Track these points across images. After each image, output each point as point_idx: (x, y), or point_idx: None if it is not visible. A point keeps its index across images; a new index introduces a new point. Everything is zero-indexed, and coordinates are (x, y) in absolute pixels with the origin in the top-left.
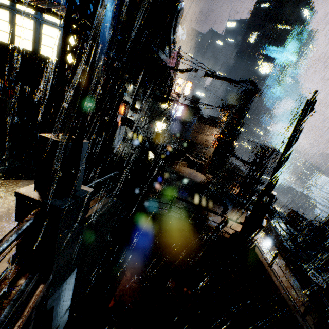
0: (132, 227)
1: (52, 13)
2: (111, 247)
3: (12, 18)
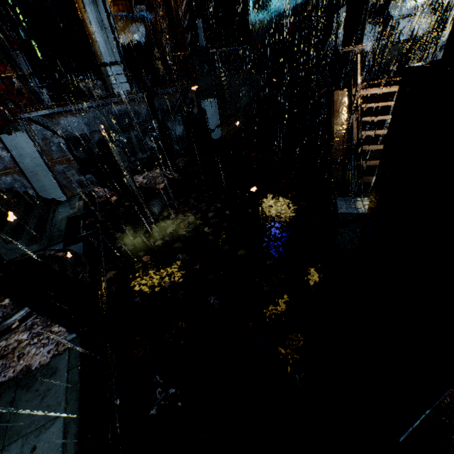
0: (283, 112)
1: None
2: (259, 118)
3: None
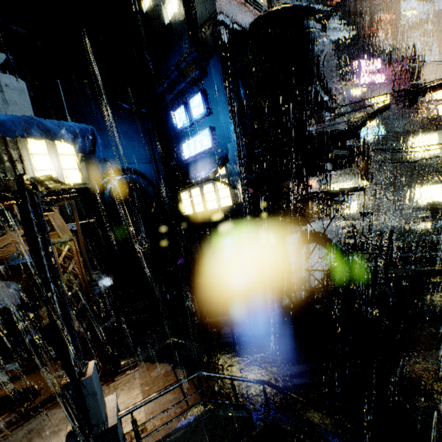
0: None
1: (192, 184)
2: None
3: (190, 194)
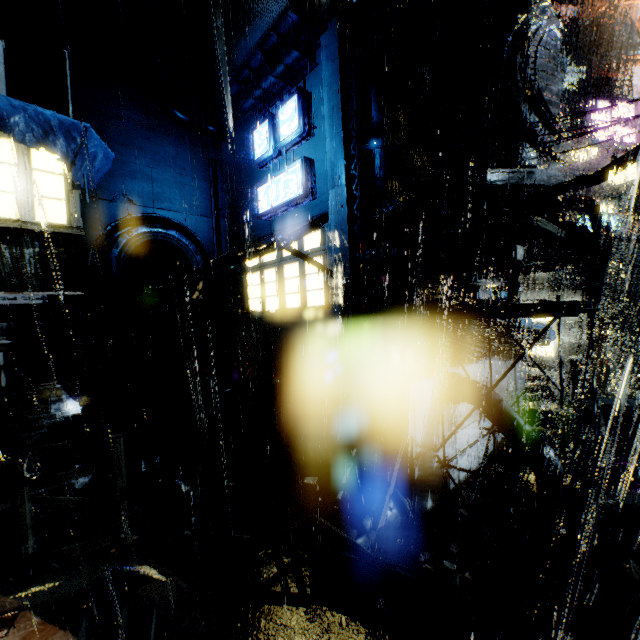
0: None
1: (251, 253)
2: None
3: (262, 277)
